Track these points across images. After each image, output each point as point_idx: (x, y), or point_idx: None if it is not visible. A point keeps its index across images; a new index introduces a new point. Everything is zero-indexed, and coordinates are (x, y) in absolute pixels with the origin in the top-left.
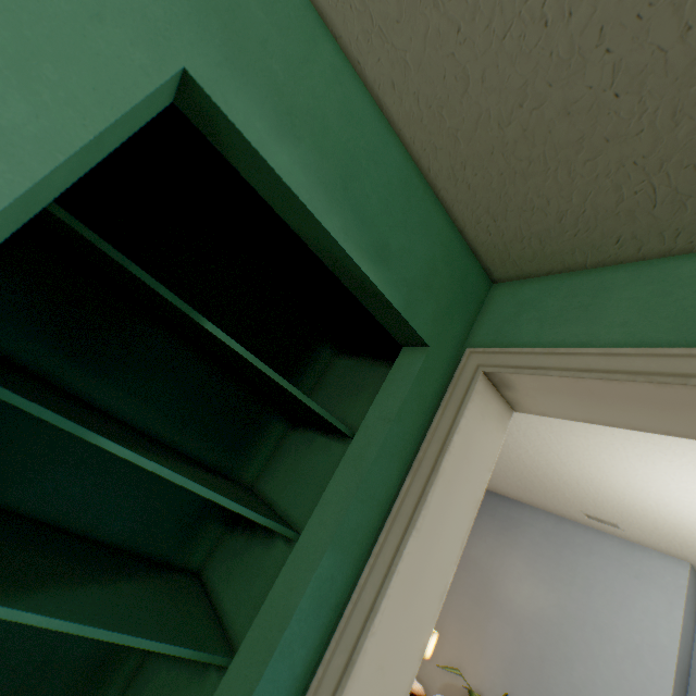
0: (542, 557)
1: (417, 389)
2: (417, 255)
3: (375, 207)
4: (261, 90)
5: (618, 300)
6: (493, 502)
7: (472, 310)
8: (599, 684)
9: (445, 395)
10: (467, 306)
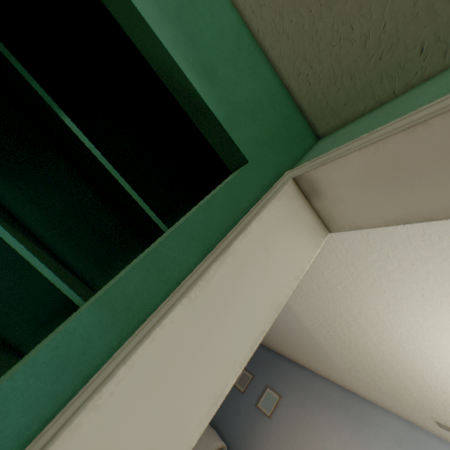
0: None
1: (230, 191)
2: (243, 88)
3: (207, 40)
4: None
5: (425, 94)
6: (347, 399)
7: (296, 151)
8: None
9: (258, 202)
10: (291, 146)
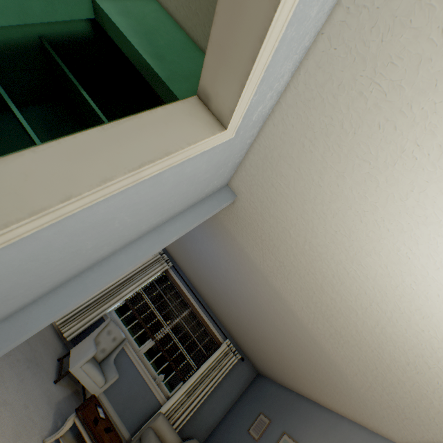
0: None
1: None
2: (183, 66)
3: (162, 45)
4: (119, 6)
5: None
6: None
7: None
8: None
9: None
10: None
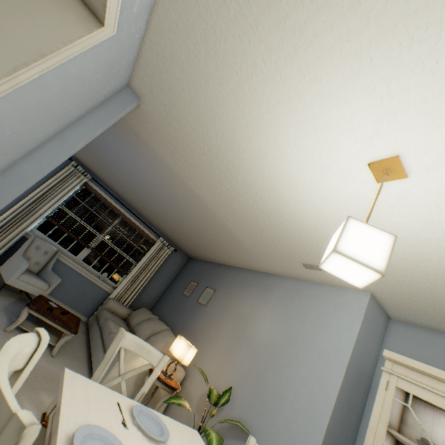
0: (280, 305)
1: None
2: None
3: None
4: None
5: None
6: (260, 278)
7: None
8: (297, 379)
9: None
10: None
